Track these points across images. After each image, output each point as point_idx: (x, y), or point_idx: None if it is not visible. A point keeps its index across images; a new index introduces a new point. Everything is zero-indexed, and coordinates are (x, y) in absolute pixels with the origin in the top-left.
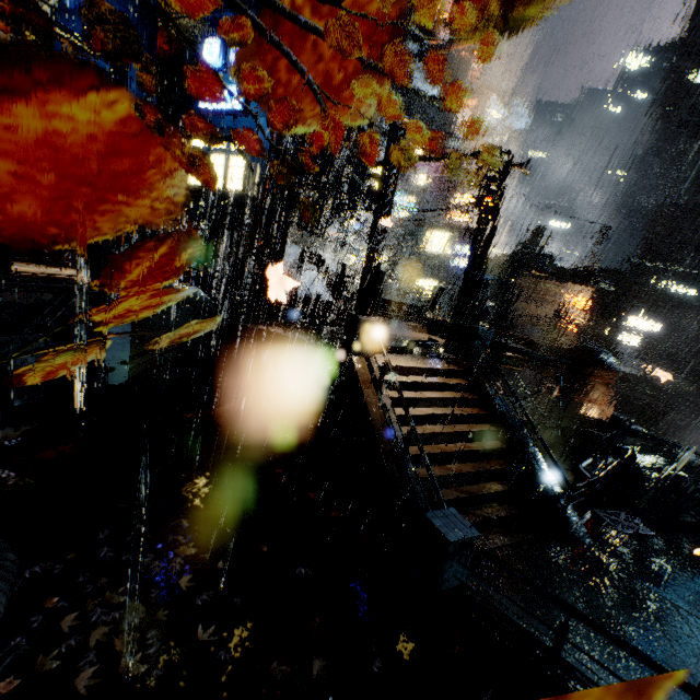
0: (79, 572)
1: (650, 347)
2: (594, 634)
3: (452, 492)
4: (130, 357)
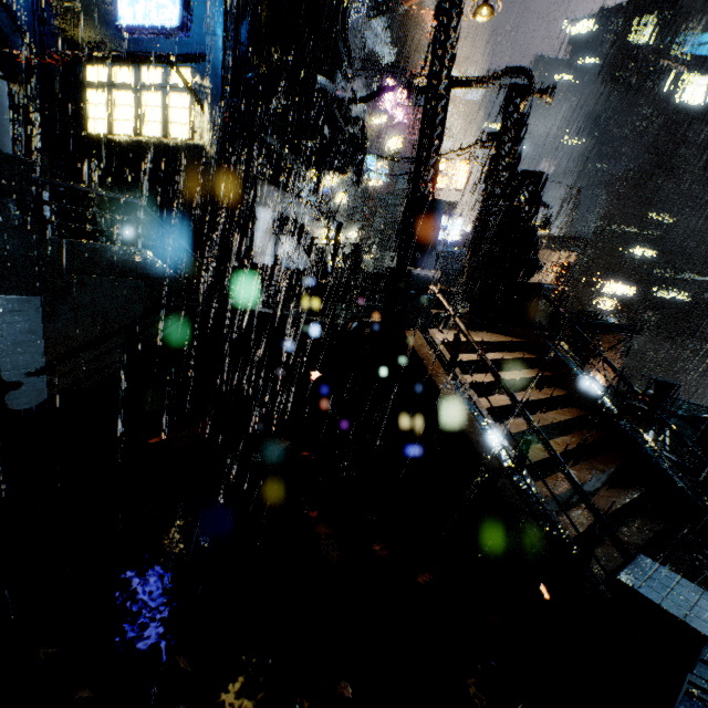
0: None
1: (618, 311)
2: None
3: (582, 515)
4: (47, 362)
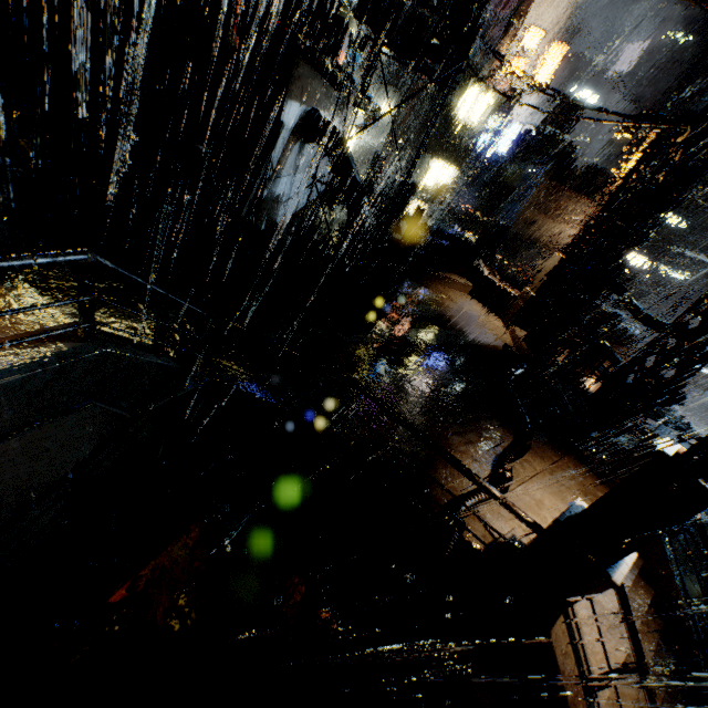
0: None
1: None
2: None
3: None
4: None
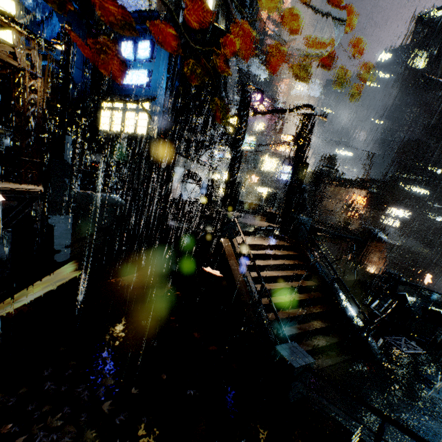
0: (28, 402)
1: (403, 227)
2: (398, 431)
3: (291, 329)
4: (71, 242)
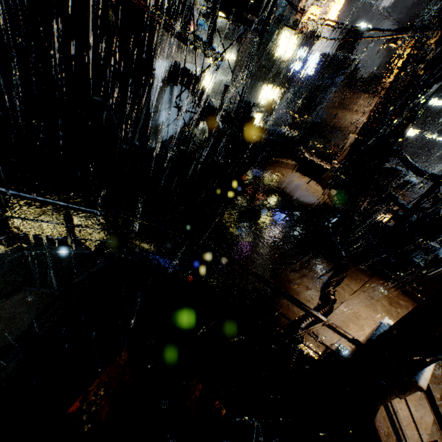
0: None
1: None
2: None
3: None
4: None
